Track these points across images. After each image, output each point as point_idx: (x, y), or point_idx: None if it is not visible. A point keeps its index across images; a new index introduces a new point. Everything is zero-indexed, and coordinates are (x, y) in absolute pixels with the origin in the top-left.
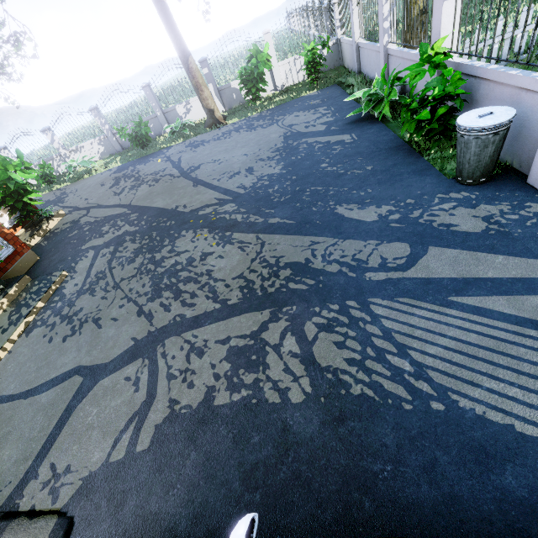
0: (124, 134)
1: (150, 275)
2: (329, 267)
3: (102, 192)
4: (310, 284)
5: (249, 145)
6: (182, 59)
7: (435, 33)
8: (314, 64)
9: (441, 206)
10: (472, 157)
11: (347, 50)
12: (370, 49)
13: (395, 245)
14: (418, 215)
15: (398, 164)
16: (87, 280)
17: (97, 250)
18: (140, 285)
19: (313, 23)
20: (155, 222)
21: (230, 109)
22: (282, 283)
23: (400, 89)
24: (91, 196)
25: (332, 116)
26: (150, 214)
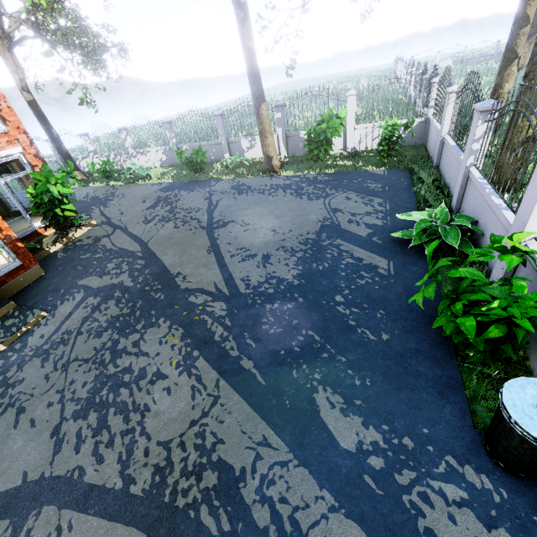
0: (181, 158)
1: (99, 371)
2: (257, 510)
3: (138, 212)
4: (222, 529)
5: (284, 217)
6: (255, 104)
7: (525, 210)
8: (390, 142)
9: (444, 486)
10: (512, 448)
11: (433, 135)
12: (453, 154)
13: (352, 531)
14: (406, 483)
15: (422, 352)
16: (53, 336)
17: (86, 295)
18: (83, 381)
19: (414, 83)
20: (149, 285)
21: (292, 157)
22: (196, 498)
23: (470, 223)
24: (127, 211)
25: (382, 218)
26: (152, 270)
